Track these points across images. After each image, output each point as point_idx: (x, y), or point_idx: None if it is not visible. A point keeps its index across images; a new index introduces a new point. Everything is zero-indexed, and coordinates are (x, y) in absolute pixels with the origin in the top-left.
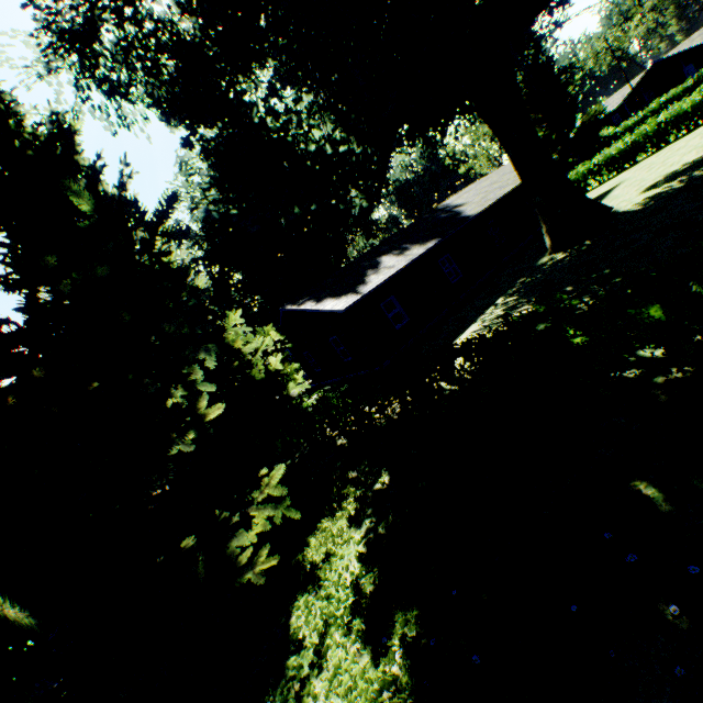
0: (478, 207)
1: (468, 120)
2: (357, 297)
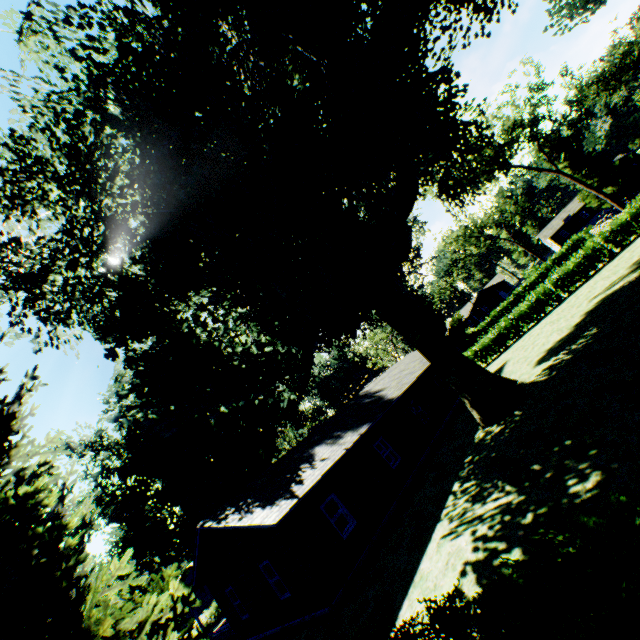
0: (397, 389)
1: (372, 324)
2: (292, 501)
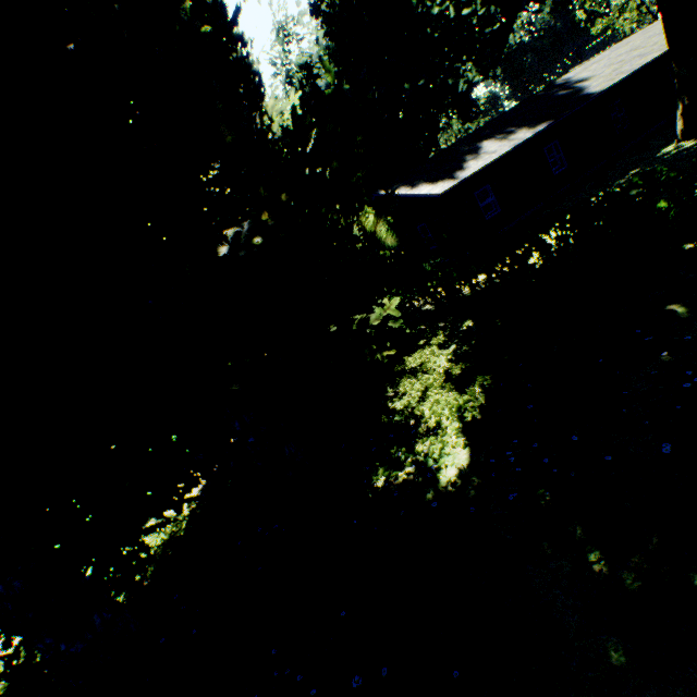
0: (606, 82)
1: None
2: (454, 182)
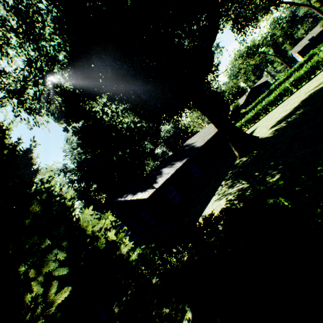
0: (201, 142)
1: (190, 110)
2: (153, 190)
